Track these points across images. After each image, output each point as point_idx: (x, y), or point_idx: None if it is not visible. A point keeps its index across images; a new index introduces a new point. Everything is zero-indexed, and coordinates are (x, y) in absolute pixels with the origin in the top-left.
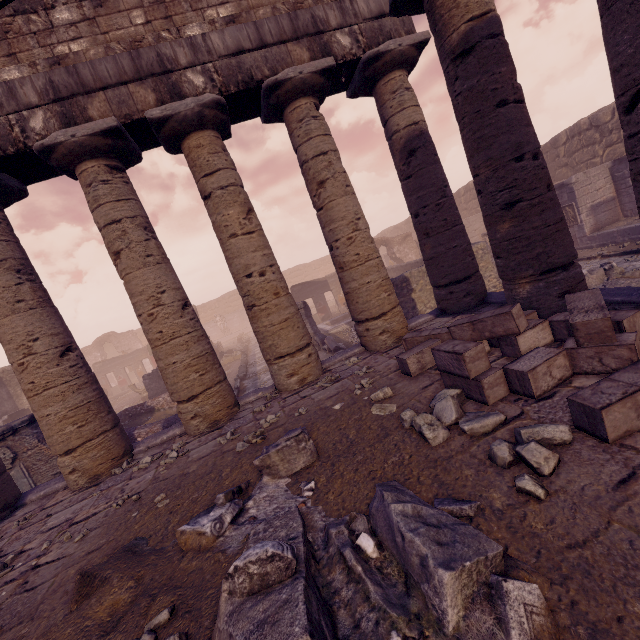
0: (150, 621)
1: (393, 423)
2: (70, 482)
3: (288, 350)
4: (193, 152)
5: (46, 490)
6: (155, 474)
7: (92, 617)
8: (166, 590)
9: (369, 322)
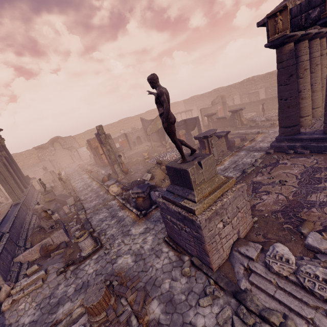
0: None
1: None
2: (308, 123)
3: None
4: (323, 42)
5: None
6: None
7: None
8: None
9: None
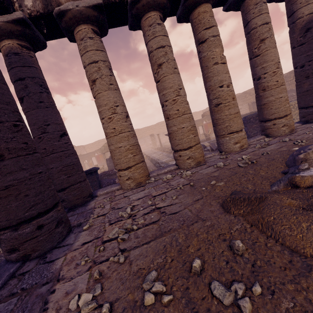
0: None
1: None
2: (126, 185)
3: (237, 129)
4: (201, 15)
5: (107, 190)
6: (186, 179)
7: (289, 206)
8: None
9: (276, 120)
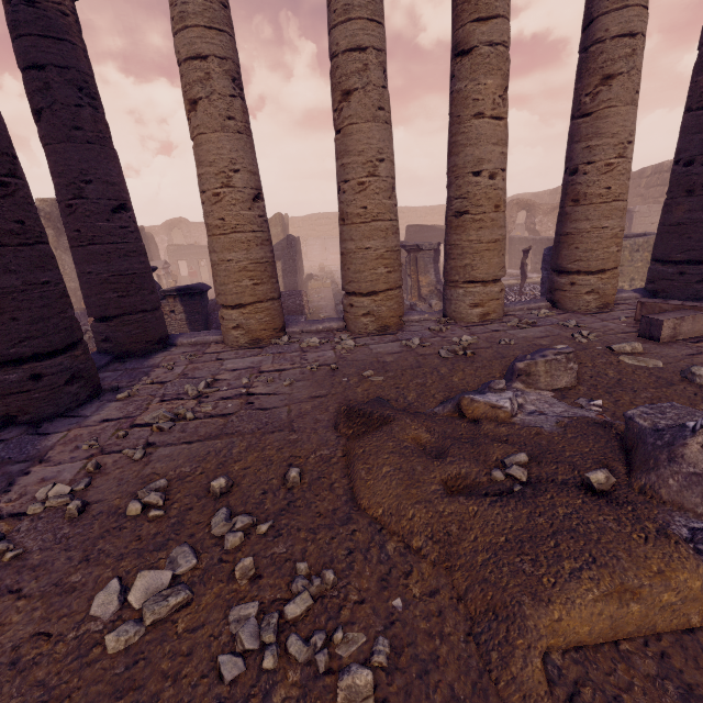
0: (508, 458)
1: (671, 376)
2: (230, 337)
3: (485, 276)
4: None
5: (197, 339)
6: (337, 354)
7: (405, 441)
8: (492, 441)
9: (579, 275)
